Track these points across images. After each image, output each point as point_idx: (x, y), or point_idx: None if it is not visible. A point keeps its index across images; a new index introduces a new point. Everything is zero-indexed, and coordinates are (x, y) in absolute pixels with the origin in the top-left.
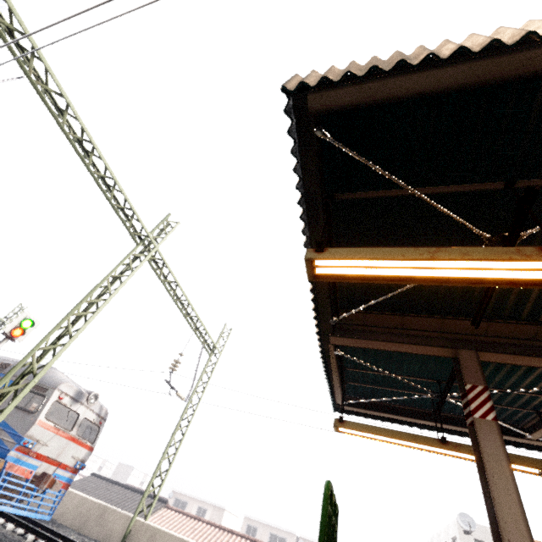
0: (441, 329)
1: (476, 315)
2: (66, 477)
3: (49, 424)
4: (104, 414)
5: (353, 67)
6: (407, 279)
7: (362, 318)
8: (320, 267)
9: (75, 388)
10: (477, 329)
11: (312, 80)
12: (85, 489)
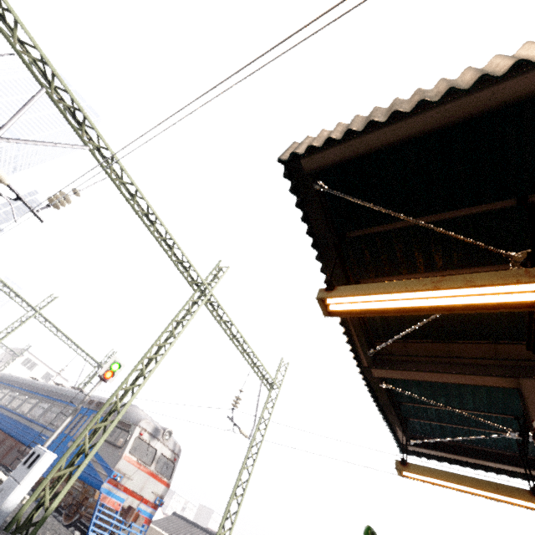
0: (495, 355)
1: (528, 338)
2: (148, 512)
3: (133, 459)
4: (178, 450)
5: (335, 130)
6: (419, 310)
7: (402, 348)
8: (334, 304)
9: (153, 424)
10: (534, 354)
11: (303, 147)
12: (167, 529)
